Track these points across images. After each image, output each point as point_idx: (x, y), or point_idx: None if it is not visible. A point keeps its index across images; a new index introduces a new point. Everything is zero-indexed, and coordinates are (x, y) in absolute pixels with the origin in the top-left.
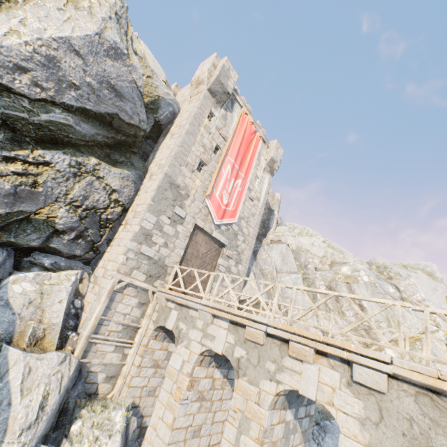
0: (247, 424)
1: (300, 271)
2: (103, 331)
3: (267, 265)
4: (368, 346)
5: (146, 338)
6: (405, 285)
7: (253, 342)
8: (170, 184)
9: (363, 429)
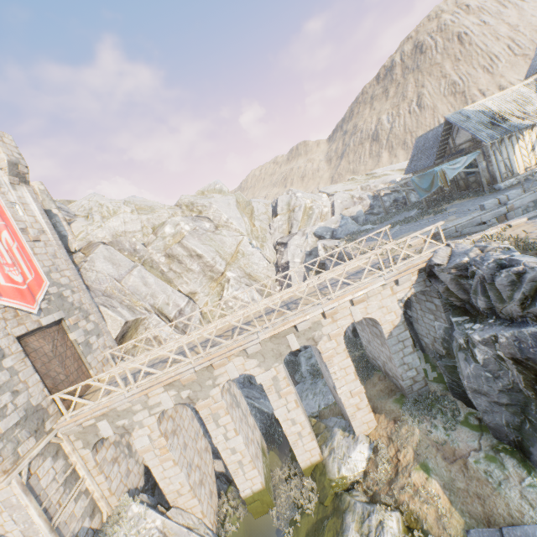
0: (217, 415)
1: (135, 259)
2: (53, 511)
3: (105, 284)
4: (218, 280)
5: (91, 462)
6: (213, 213)
7: (190, 381)
8: None
9: (261, 367)
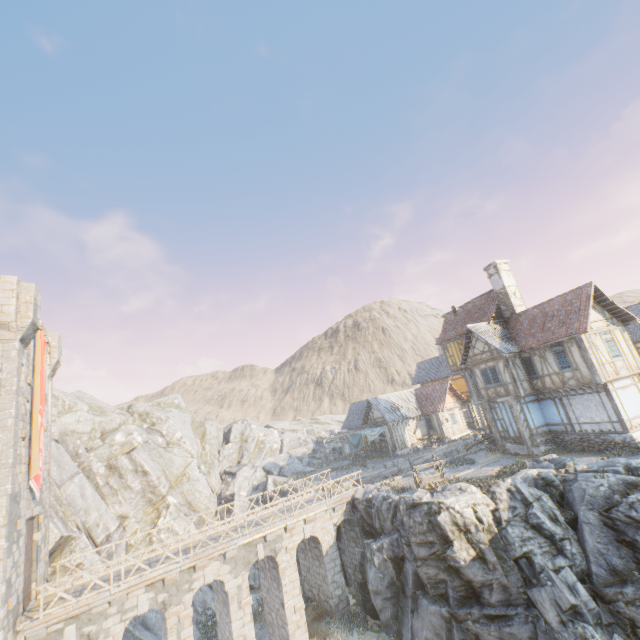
0: (183, 625)
1: (75, 464)
2: None
3: None
4: (156, 504)
5: None
6: (167, 428)
7: (170, 583)
8: (13, 501)
9: (232, 573)
